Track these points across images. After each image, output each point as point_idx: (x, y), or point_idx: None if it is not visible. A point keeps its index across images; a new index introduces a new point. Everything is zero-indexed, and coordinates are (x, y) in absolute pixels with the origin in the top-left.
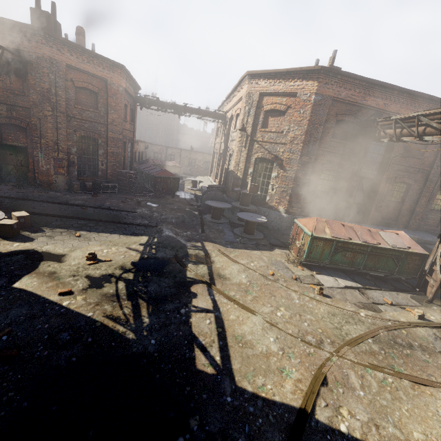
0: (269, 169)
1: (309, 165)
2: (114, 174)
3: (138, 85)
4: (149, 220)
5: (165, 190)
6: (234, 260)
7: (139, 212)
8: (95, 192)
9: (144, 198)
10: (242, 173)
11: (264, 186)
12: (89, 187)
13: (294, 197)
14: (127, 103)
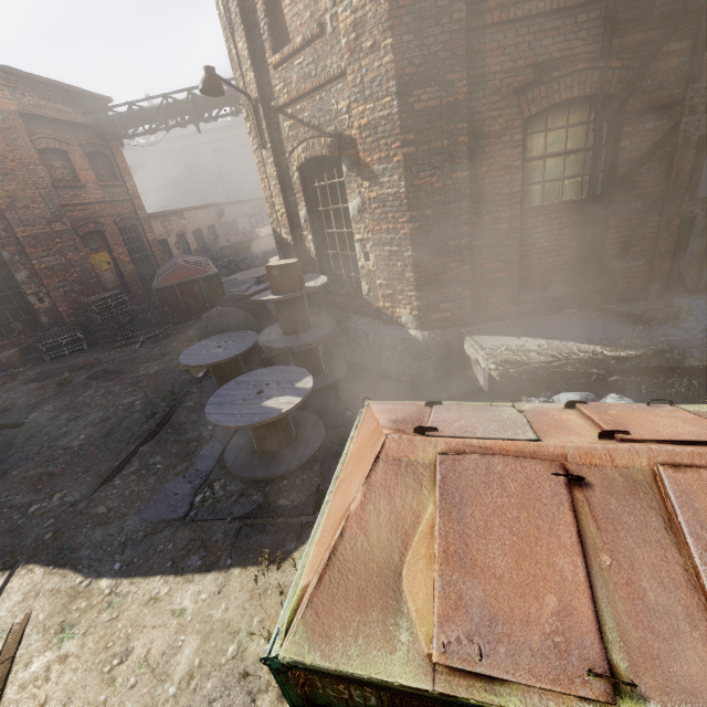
0: (338, 190)
1: (452, 118)
2: (78, 310)
3: (85, 94)
4: (6, 456)
5: (197, 310)
6: None
7: (25, 423)
8: (11, 372)
9: (121, 353)
10: (287, 230)
11: (348, 250)
12: (6, 361)
13: (432, 266)
14: (57, 144)
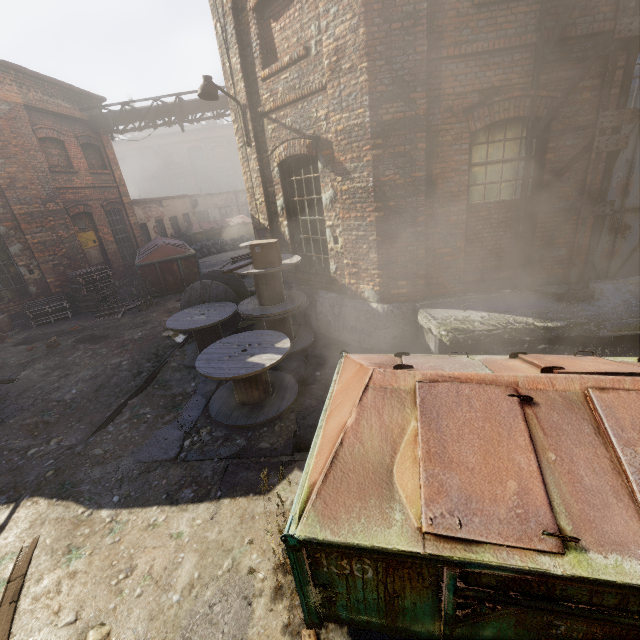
0: (313, 183)
1: (414, 128)
2: (65, 282)
3: (83, 93)
4: (2, 407)
5: (174, 286)
6: (1, 639)
7: (18, 379)
8: (0, 335)
9: (105, 321)
10: (265, 216)
11: (319, 234)
12: None
13: (393, 249)
14: (55, 134)
